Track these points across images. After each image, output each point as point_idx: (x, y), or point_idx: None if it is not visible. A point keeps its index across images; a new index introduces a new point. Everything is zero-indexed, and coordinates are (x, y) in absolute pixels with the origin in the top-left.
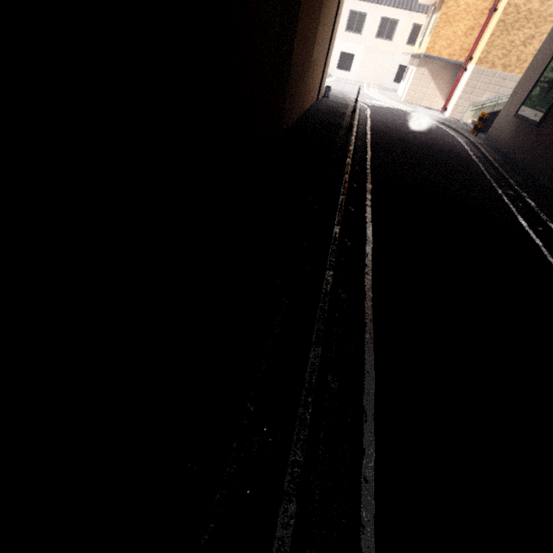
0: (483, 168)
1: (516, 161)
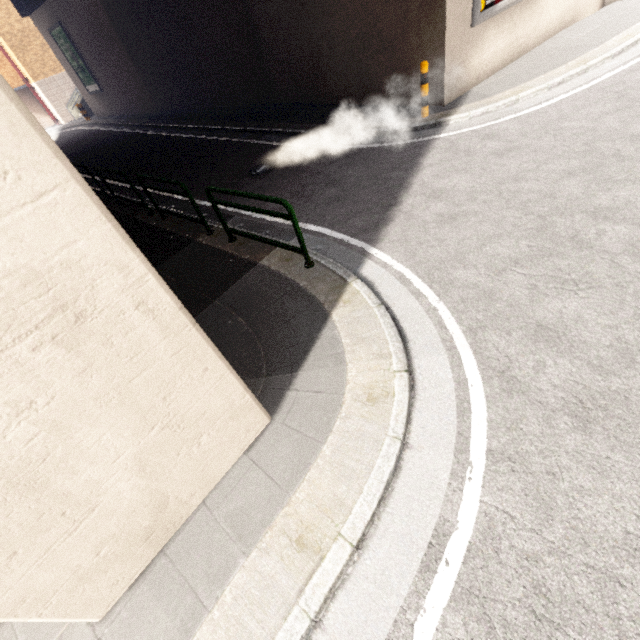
0: (105, 129)
1: (118, 115)
